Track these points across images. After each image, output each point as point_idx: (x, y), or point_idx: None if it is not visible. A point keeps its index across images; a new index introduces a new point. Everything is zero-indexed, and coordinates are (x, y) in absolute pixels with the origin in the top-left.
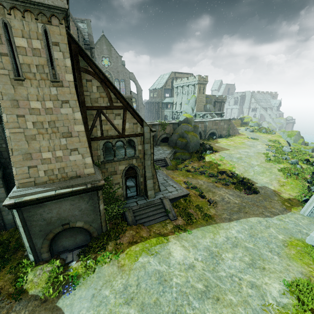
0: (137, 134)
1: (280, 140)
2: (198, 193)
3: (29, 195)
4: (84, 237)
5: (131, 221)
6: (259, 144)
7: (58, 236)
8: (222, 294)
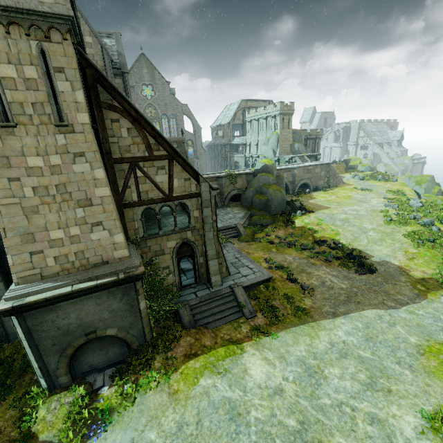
0: (190, 194)
1: (405, 190)
2: (286, 275)
3: (34, 293)
4: (119, 349)
5: (188, 322)
6: (373, 197)
7: (81, 351)
8: (327, 435)
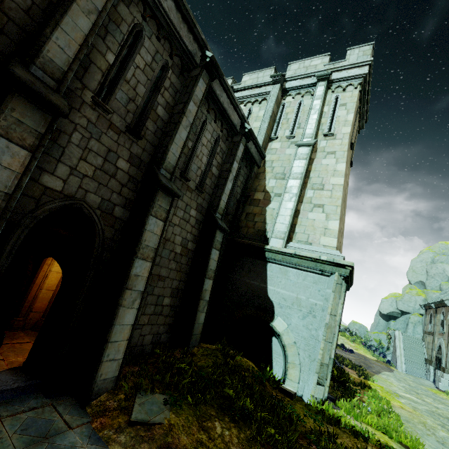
0: None
1: None
2: None
3: None
4: None
5: None
6: None
7: None
8: None
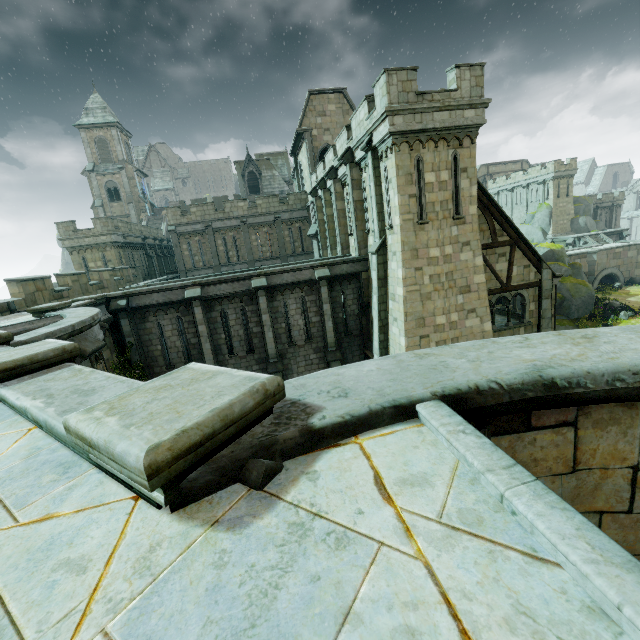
0: (529, 283)
1: None
2: None
3: None
4: None
5: None
6: None
7: None
8: None
